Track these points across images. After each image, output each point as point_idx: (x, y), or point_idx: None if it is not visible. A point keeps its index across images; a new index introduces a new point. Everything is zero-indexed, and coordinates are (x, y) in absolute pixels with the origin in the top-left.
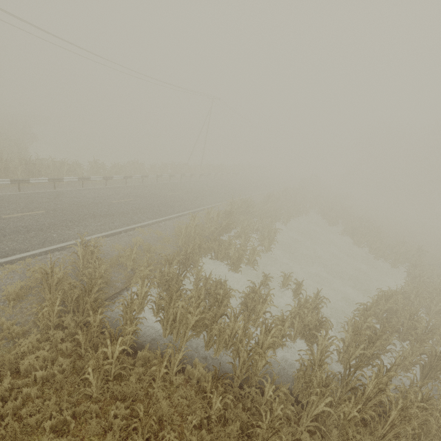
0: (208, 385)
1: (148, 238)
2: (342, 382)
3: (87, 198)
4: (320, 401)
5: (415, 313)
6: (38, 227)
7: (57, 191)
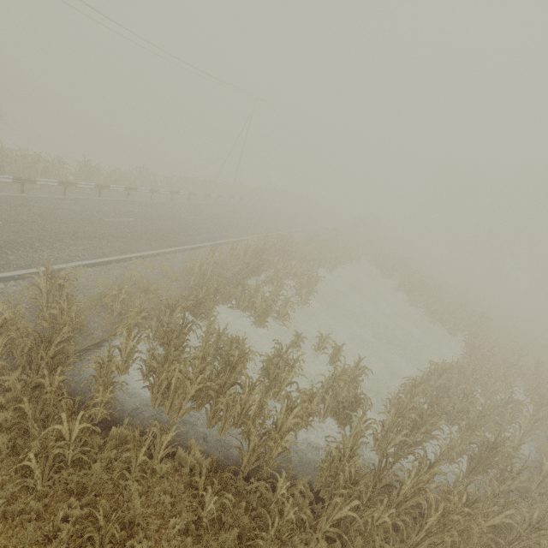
0: (201, 480)
1: (148, 274)
2: (376, 476)
3: (69, 211)
4: (344, 503)
5: (470, 393)
6: None
7: (25, 197)
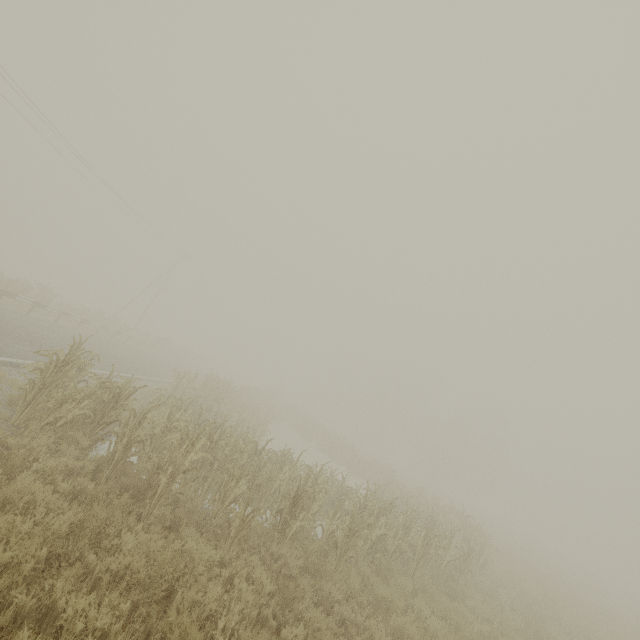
0: (286, 506)
1: None
2: None
3: None
4: (373, 529)
5: (407, 500)
6: None
7: None
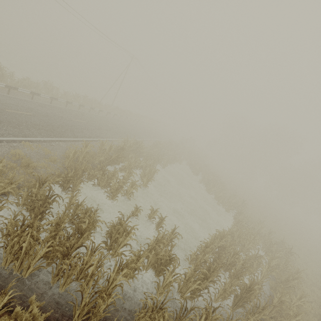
0: None
1: (33, 154)
2: (177, 319)
3: None
4: None
5: (237, 252)
6: None
7: None
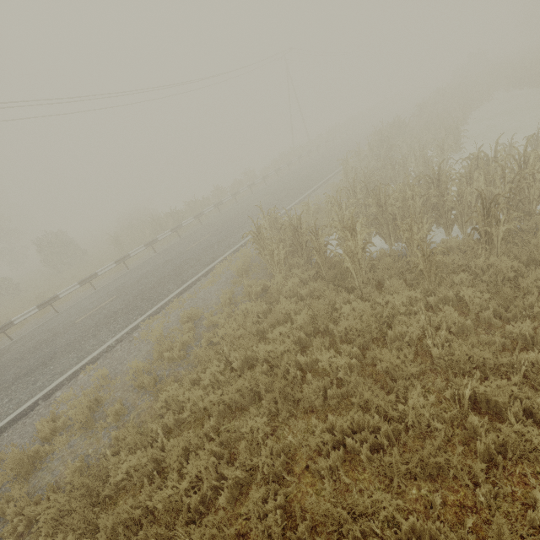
0: (478, 221)
1: None
2: None
3: (232, 214)
4: None
5: None
6: (215, 242)
7: (206, 224)
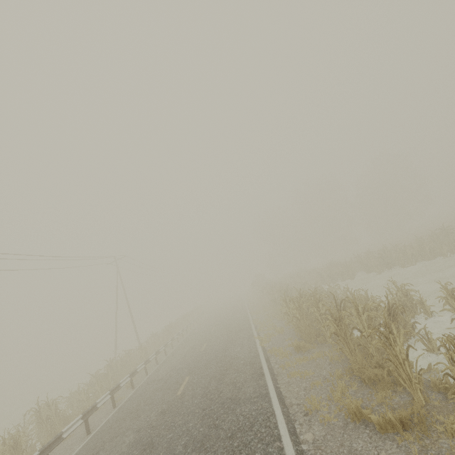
0: None
1: None
2: None
3: None
4: None
5: None
6: None
7: None
